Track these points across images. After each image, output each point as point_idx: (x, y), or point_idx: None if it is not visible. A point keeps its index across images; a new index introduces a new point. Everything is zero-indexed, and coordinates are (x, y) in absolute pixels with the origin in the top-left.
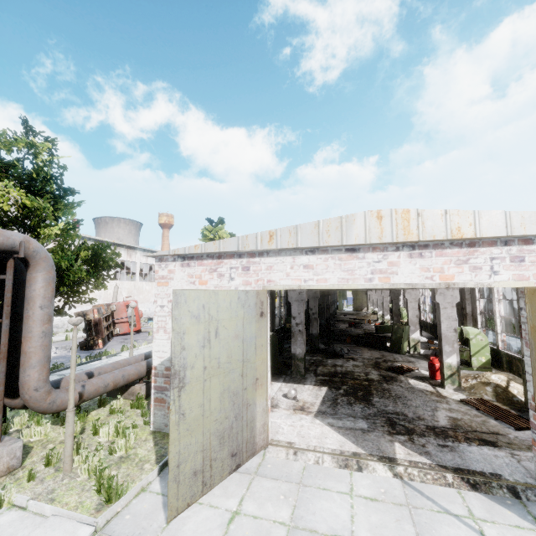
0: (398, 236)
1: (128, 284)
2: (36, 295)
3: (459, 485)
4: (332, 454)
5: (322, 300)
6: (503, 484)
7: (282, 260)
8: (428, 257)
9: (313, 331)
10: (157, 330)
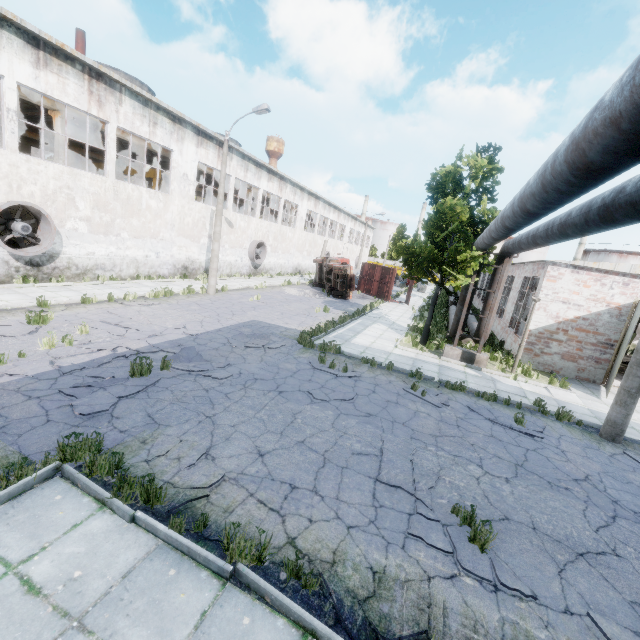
0: None
1: (310, 236)
2: (504, 279)
3: None
4: None
5: None
6: None
7: None
8: None
9: None
10: (538, 309)
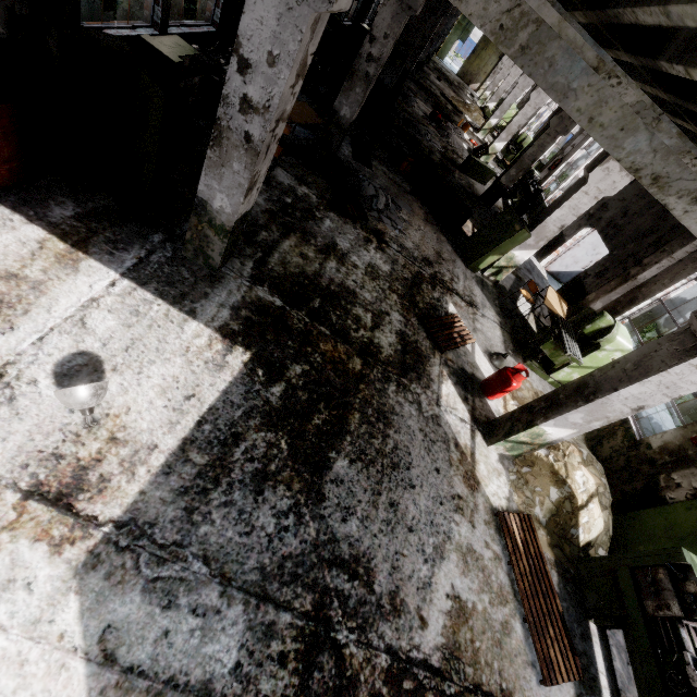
0: None
1: None
2: None
3: None
4: None
5: (420, 19)
6: None
7: None
8: None
9: (343, 108)
10: None
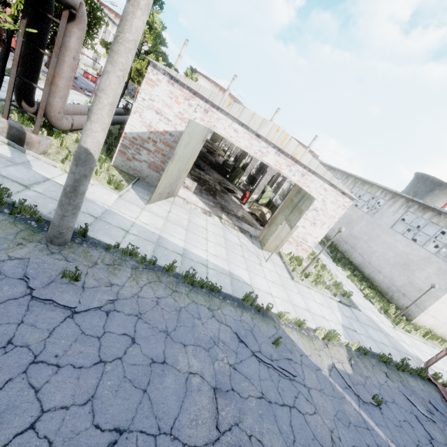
0: (278, 143)
1: None
2: (73, 47)
3: (238, 230)
4: (201, 208)
5: None
6: (249, 234)
7: (226, 120)
8: (281, 157)
9: None
10: (135, 112)
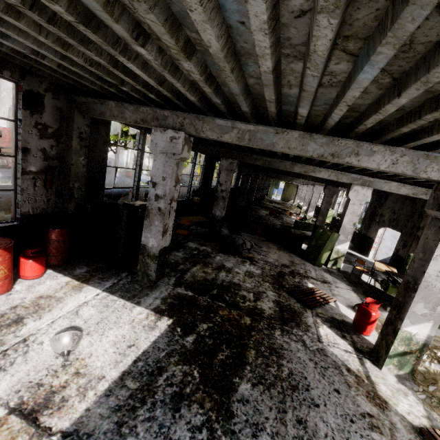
0: None
1: None
2: None
3: None
4: None
5: (245, 179)
6: None
7: None
8: None
9: (217, 212)
10: None
